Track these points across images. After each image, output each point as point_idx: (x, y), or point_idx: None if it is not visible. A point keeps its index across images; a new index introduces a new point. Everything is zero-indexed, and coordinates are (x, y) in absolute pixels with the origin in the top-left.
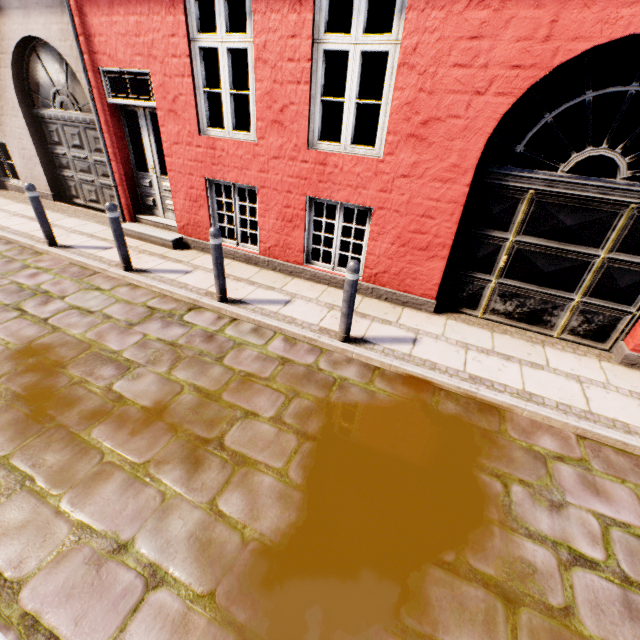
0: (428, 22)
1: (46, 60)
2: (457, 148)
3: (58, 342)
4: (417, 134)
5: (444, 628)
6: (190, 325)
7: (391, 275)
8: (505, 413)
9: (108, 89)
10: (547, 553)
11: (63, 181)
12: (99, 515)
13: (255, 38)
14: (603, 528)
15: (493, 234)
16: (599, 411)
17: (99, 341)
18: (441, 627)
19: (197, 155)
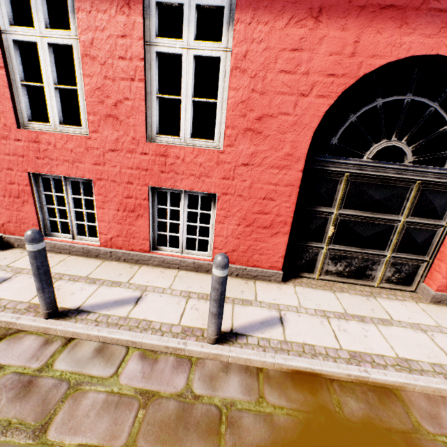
0: (255, 34)
1: None
2: (289, 140)
3: None
4: (253, 128)
5: None
6: None
7: (240, 253)
8: (401, 394)
9: None
10: None
11: None
12: None
13: (80, 34)
14: None
15: (321, 209)
16: None
17: None
18: None
19: (16, 149)
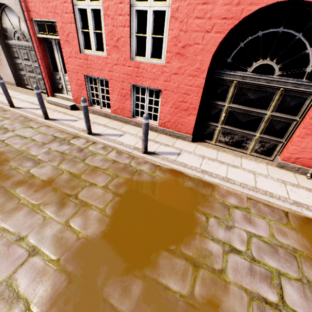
0: None
1: (9, 15)
2: (199, 59)
3: (7, 150)
4: (180, 52)
5: (162, 276)
6: (72, 144)
7: (171, 123)
8: (215, 187)
9: (37, 30)
10: (219, 247)
11: (21, 77)
12: (13, 225)
13: (103, 3)
14: (248, 237)
15: (218, 103)
16: (260, 187)
17: (27, 151)
18: (161, 276)
19: (80, 63)
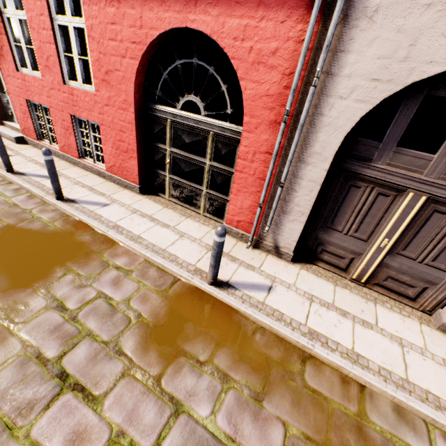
0: (93, 12)
1: None
2: (124, 89)
3: None
4: (105, 79)
5: None
6: None
7: (117, 168)
8: (116, 245)
9: None
10: (45, 302)
11: None
12: None
13: (26, 14)
14: (95, 298)
15: (160, 146)
16: (170, 250)
17: None
18: None
19: (19, 84)
